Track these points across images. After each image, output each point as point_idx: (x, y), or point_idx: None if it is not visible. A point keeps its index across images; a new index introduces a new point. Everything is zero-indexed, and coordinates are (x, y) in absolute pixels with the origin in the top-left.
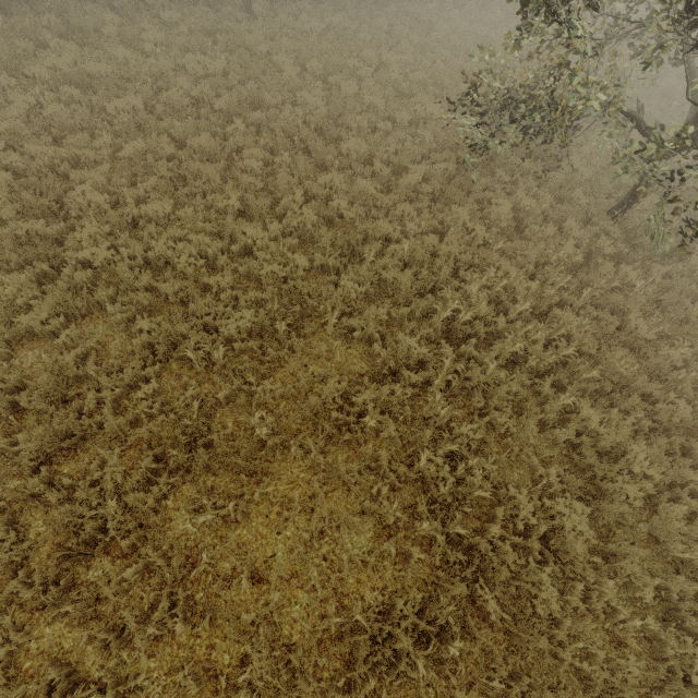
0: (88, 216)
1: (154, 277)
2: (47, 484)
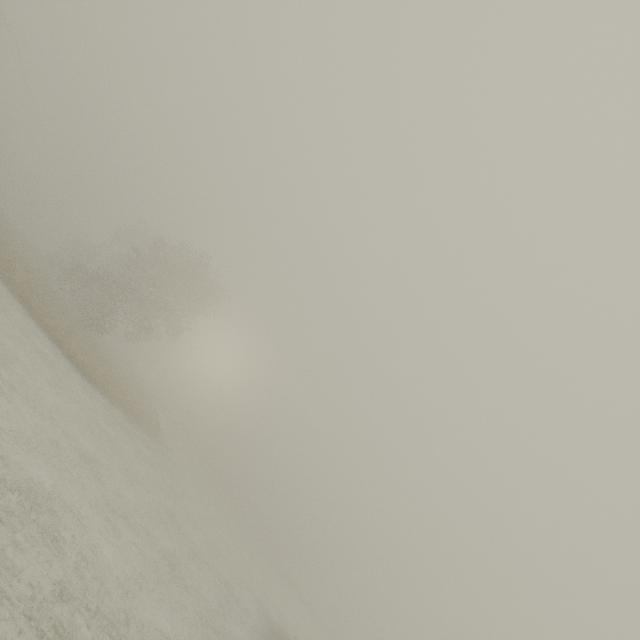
0: None
1: None
2: None
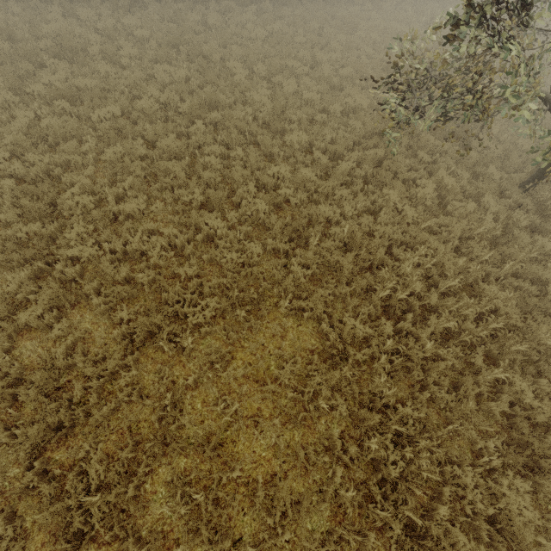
0: (77, 214)
1: (131, 266)
2: (41, 472)
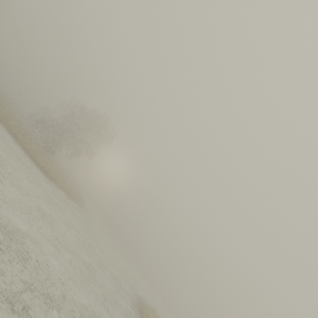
0: None
1: None
2: None
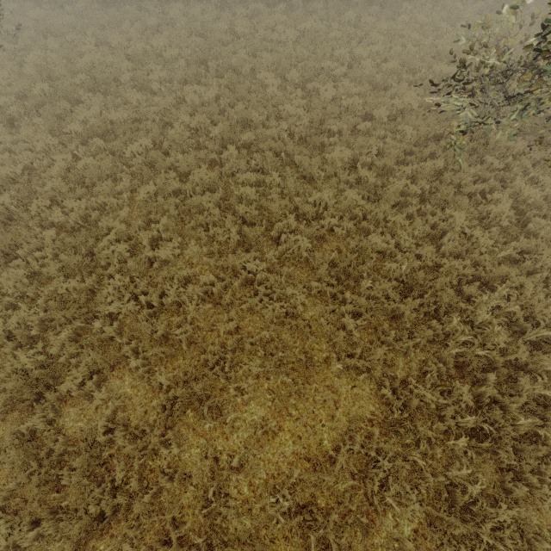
0: (113, 263)
1: (169, 318)
2: None
